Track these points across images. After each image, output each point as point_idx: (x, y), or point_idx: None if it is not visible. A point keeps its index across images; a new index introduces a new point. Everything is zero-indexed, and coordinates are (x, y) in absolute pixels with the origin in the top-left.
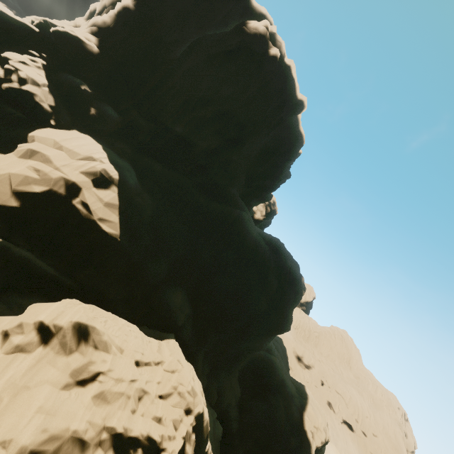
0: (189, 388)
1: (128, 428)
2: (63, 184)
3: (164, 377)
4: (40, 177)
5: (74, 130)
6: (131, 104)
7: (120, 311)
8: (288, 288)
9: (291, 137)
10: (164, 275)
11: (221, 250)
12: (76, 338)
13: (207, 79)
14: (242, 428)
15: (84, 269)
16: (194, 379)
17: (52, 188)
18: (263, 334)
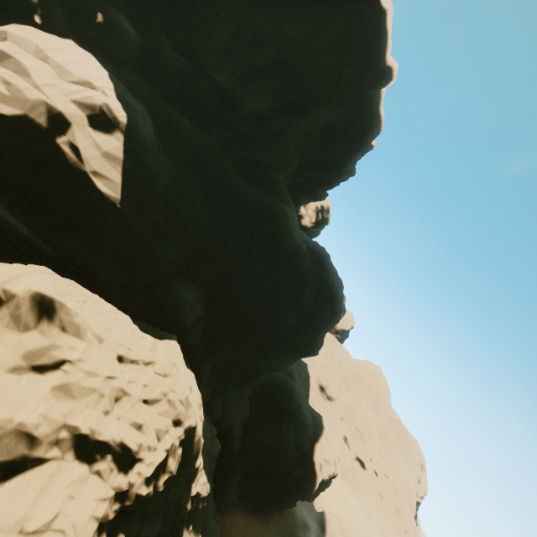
0: (182, 397)
1: (95, 430)
2: (44, 111)
3: (154, 380)
4: (10, 94)
5: (69, 39)
6: (158, 24)
7: (113, 297)
8: (325, 307)
9: (367, 120)
10: (175, 265)
11: (252, 249)
12: (36, 312)
13: (269, 4)
14: (244, 449)
15: (70, 236)
16: (192, 388)
17: (27, 113)
18: (286, 354)
